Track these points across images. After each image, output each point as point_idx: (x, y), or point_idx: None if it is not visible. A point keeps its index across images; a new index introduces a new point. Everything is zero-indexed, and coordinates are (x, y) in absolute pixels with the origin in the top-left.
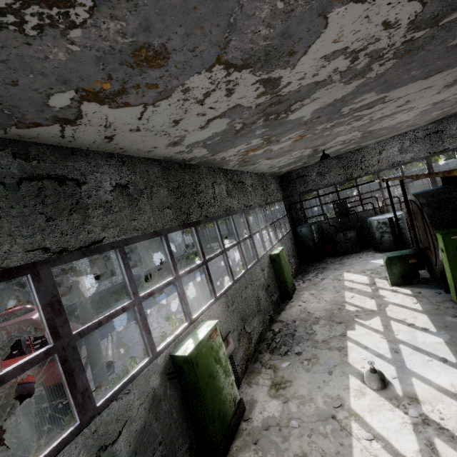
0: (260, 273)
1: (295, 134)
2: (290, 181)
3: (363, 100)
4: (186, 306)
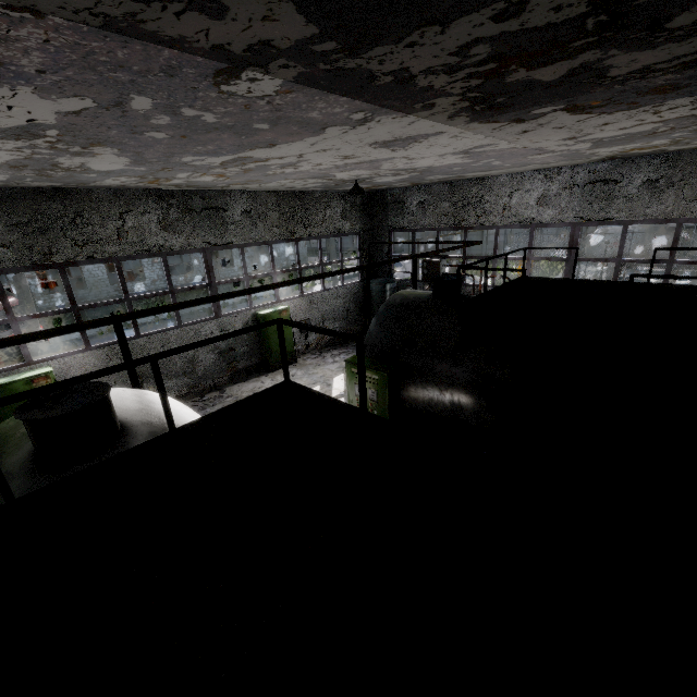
0: (214, 332)
1: (190, 174)
2: (384, 204)
3: (203, 159)
4: (23, 349)
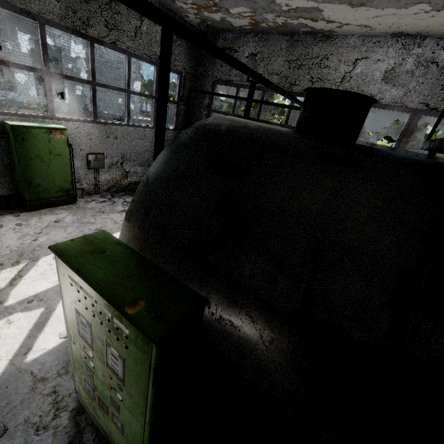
0: None
1: None
2: None
3: None
4: None
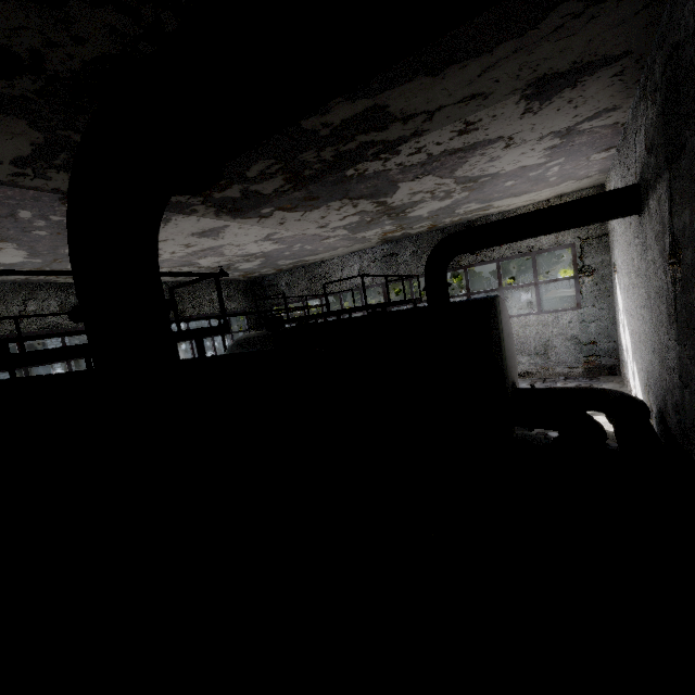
0: None
1: None
2: (263, 288)
3: None
4: None
